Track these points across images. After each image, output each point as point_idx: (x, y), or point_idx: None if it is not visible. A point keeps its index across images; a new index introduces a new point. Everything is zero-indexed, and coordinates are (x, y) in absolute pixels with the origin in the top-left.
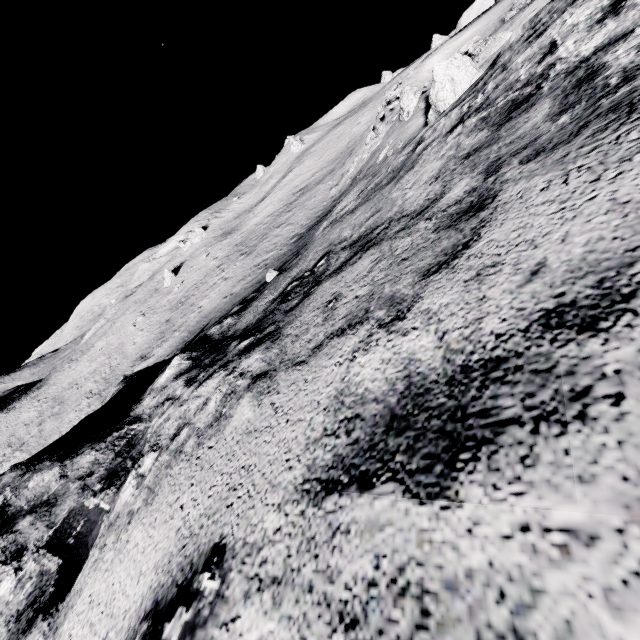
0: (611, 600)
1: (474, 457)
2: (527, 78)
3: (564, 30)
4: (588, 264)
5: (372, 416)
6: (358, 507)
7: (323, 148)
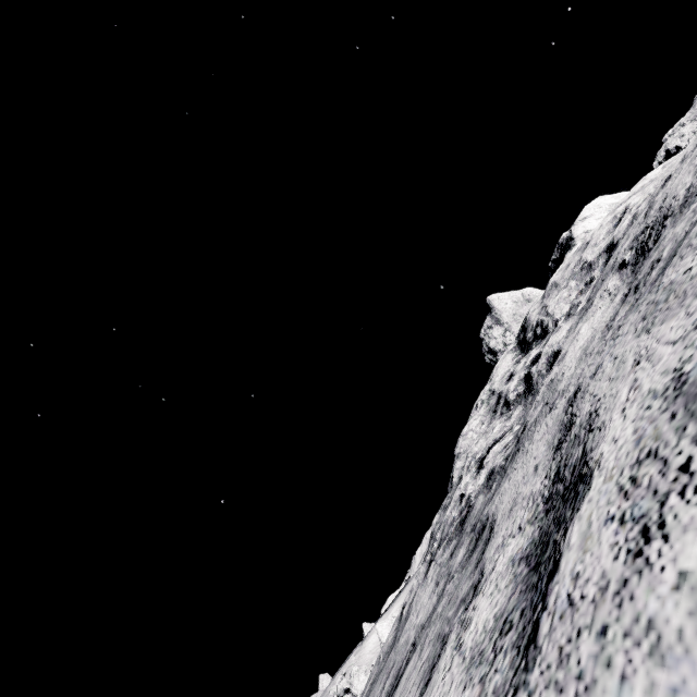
0: (656, 363)
1: (587, 462)
2: (459, 511)
3: (462, 488)
4: (551, 440)
5: (518, 595)
6: (565, 567)
7: None
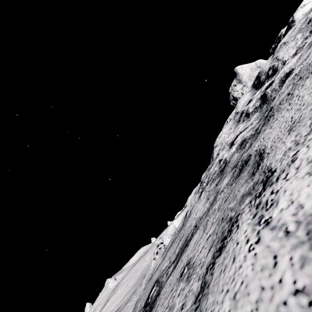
0: None
1: None
2: (219, 167)
3: (220, 157)
4: None
5: None
6: None
7: (128, 279)
